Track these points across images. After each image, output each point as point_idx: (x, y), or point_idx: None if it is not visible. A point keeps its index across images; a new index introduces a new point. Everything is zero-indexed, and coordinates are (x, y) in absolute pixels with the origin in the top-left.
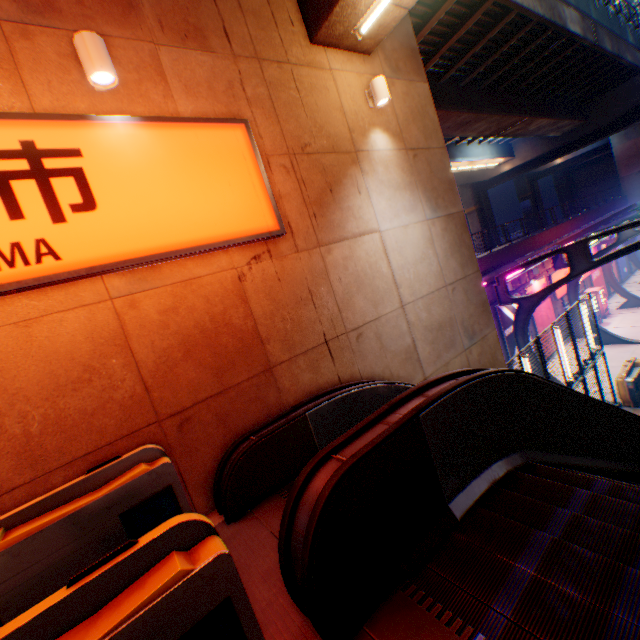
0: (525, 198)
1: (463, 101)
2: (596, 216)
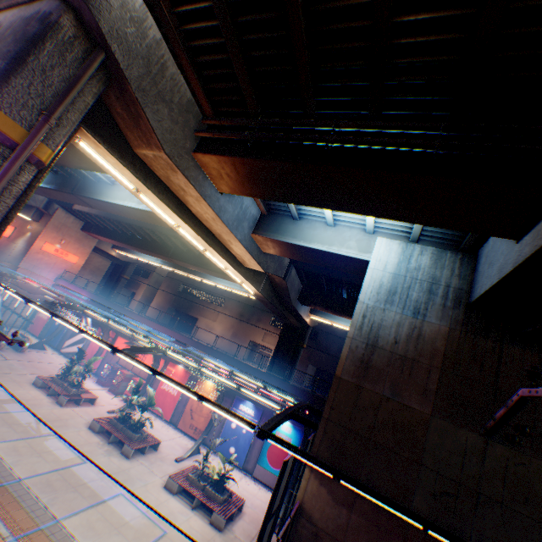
0: None
1: (128, 240)
2: (227, 362)
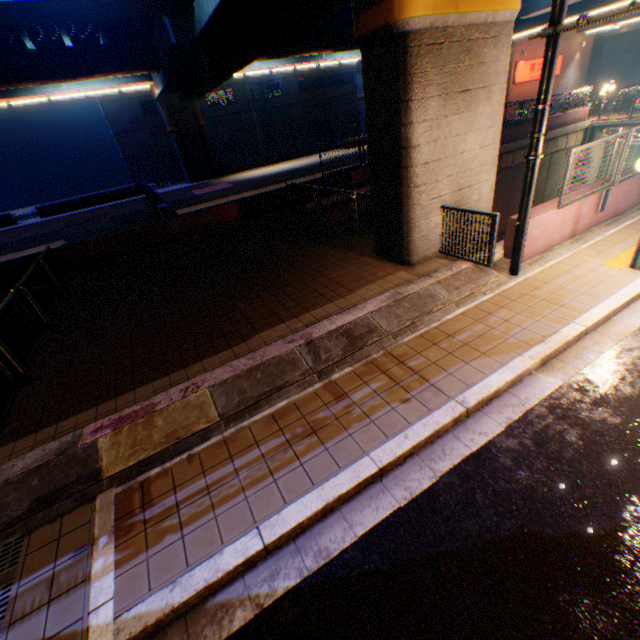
0: (630, 52)
1: None
2: None
